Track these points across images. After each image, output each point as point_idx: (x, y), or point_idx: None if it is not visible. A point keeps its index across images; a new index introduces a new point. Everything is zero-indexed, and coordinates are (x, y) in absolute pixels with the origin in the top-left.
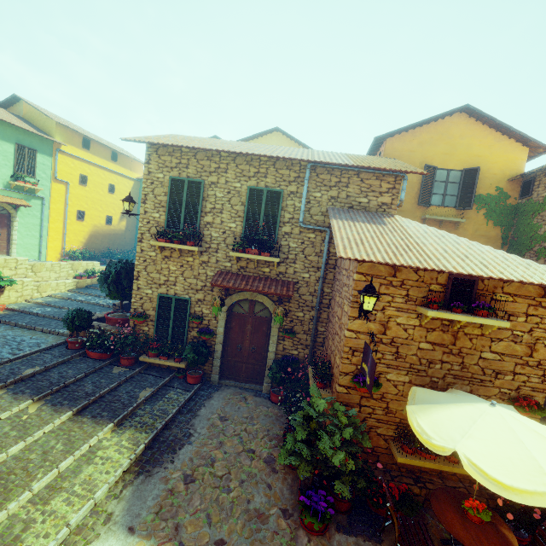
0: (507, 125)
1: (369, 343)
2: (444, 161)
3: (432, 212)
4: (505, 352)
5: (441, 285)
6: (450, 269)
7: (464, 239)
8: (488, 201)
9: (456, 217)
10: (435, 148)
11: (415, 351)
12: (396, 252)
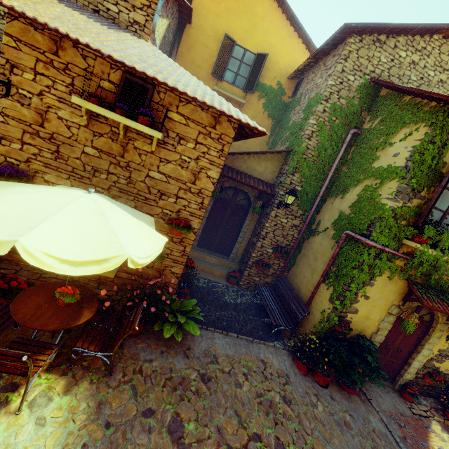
0: (297, 19)
1: (22, 133)
2: (243, 38)
3: (224, 87)
4: (172, 175)
5: (113, 84)
6: (101, 48)
7: (186, 71)
8: (269, 92)
9: (242, 99)
10: (239, 20)
11: (80, 154)
12: (60, 21)
